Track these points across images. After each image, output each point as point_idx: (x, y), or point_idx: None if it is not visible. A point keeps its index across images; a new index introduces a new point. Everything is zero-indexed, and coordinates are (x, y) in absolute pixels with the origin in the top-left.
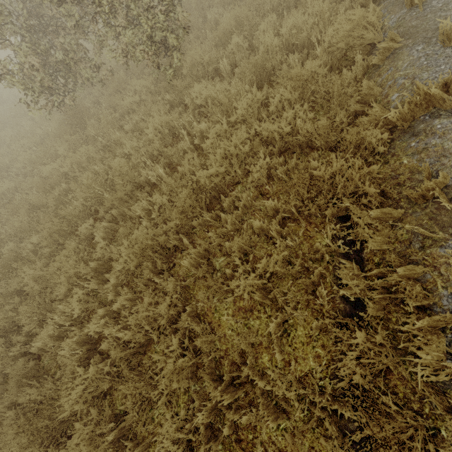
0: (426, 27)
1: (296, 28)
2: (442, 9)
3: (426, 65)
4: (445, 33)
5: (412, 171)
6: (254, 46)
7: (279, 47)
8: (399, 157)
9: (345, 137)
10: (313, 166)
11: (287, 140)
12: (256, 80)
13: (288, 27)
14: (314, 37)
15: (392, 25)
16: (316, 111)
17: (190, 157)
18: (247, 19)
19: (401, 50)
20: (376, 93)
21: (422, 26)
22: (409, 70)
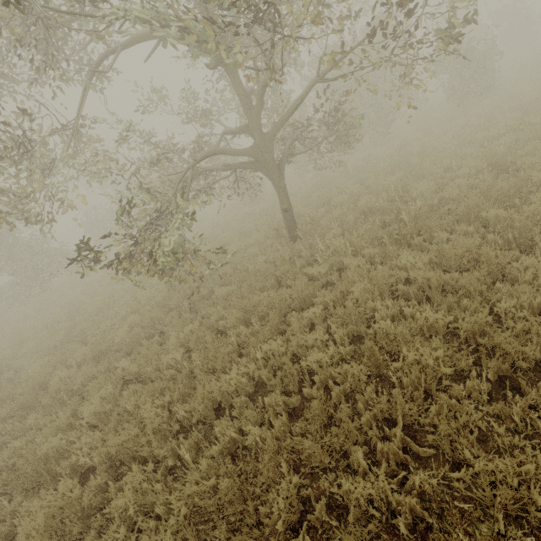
0: None
1: None
2: None
3: None
4: None
5: None
6: None
7: None
8: None
9: None
10: None
11: None
12: None
13: None
14: None
15: None
16: None
17: None
18: None
19: None
20: None
21: None
22: None
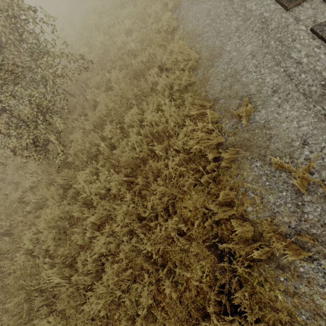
0: (257, 142)
1: (155, 120)
2: (265, 126)
3: (268, 186)
4: (277, 165)
5: (290, 316)
6: (125, 128)
7: (144, 133)
8: (272, 288)
9: (216, 234)
10: (195, 284)
11: (166, 249)
12: (130, 169)
13: (147, 120)
14: (170, 129)
15: (229, 129)
16: (186, 200)
17: (83, 258)
18: (115, 108)
19: (243, 160)
20: (232, 196)
21: (254, 141)
22: (256, 186)
